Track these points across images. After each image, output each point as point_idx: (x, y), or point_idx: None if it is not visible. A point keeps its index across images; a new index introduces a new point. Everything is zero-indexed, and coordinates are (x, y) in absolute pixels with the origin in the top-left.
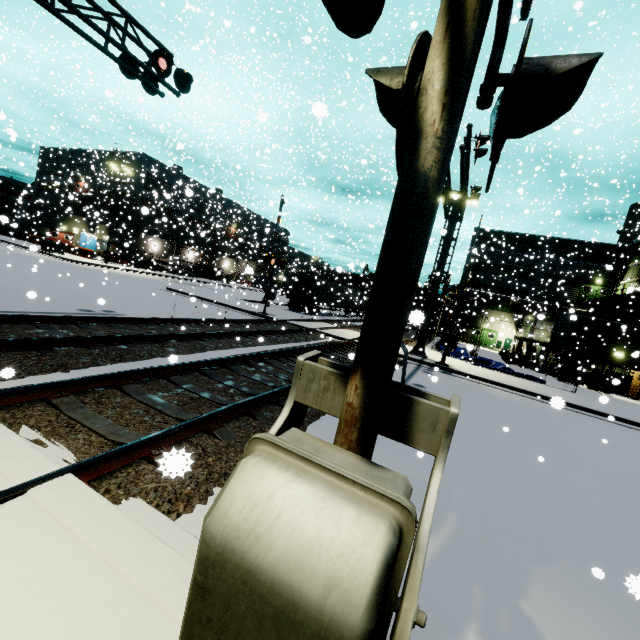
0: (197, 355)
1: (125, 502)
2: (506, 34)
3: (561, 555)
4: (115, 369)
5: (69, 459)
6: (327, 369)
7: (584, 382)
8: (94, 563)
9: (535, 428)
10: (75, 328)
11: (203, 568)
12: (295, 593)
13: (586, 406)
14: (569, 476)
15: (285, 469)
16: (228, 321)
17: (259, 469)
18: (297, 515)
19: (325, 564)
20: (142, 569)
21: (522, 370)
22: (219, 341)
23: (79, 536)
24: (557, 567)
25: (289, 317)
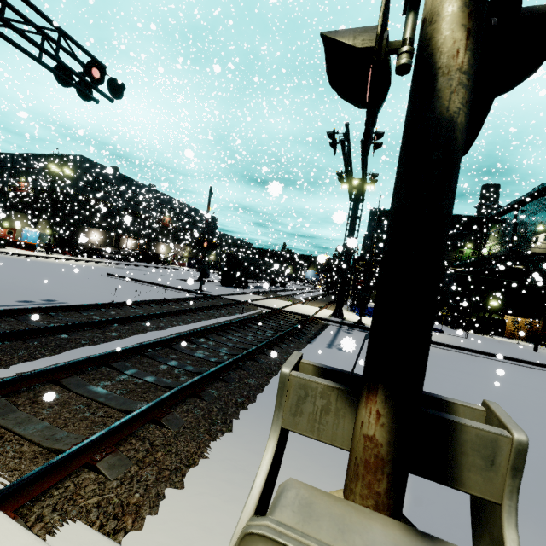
0: (139, 337)
1: (61, 530)
2: None
3: None
4: (54, 361)
5: None
6: (324, 383)
7: (470, 328)
8: None
9: (447, 374)
10: (12, 321)
11: None
12: None
13: (479, 349)
14: None
15: None
16: (167, 301)
17: None
18: None
19: None
20: None
21: None
22: (160, 321)
23: None
24: None
25: (223, 292)
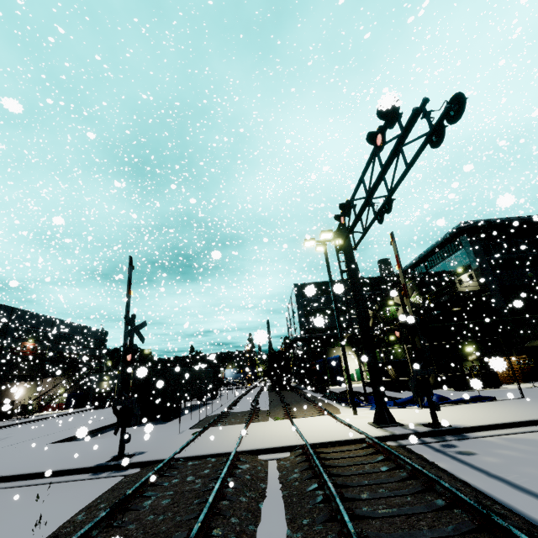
0: None
1: None
2: None
3: None
4: None
5: None
6: None
7: None
8: None
9: None
10: None
11: None
12: None
13: None
14: None
15: None
16: None
17: None
18: None
19: None
20: None
21: None
22: None
23: None
24: None
25: (165, 443)
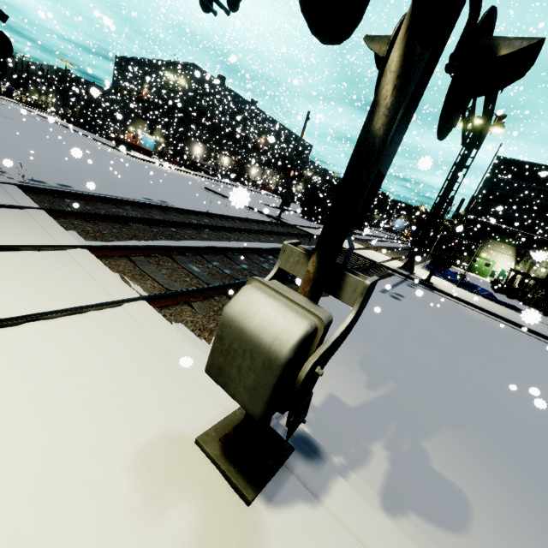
0: (224, 243)
1: (174, 324)
2: (478, 12)
3: (470, 427)
4: (168, 244)
5: (142, 294)
6: (300, 250)
7: None
8: (159, 347)
9: (495, 346)
10: (141, 211)
11: (221, 328)
12: (260, 340)
13: None
14: (508, 384)
15: (265, 293)
16: (249, 220)
17: (252, 290)
18: (267, 311)
19: (275, 331)
20: (184, 356)
21: (508, 300)
22: (241, 235)
23: (151, 333)
24: (463, 432)
25: (299, 223)
